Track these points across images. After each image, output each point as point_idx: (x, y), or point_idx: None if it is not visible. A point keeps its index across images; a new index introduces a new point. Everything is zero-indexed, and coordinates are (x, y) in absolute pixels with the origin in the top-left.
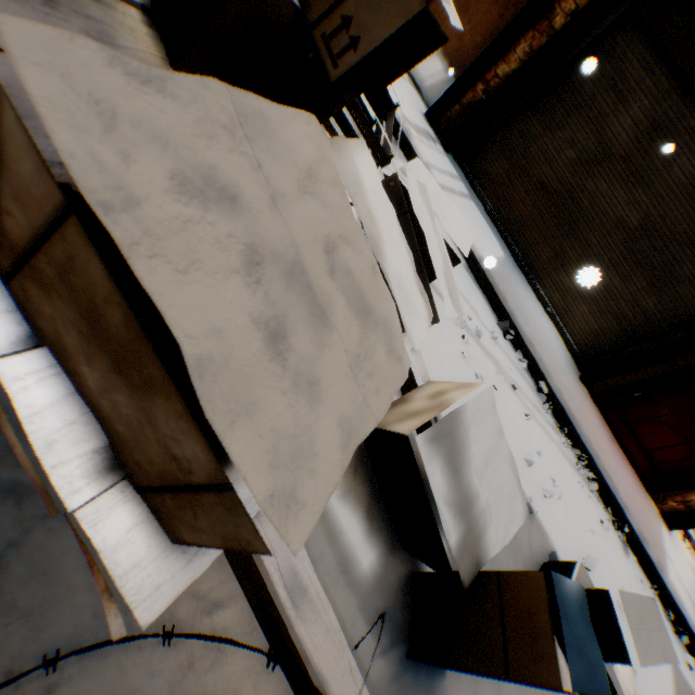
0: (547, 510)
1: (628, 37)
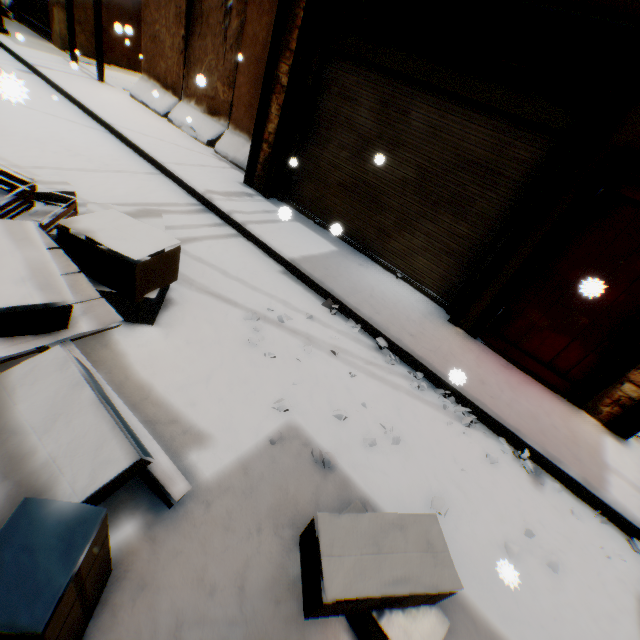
0: (368, 460)
1: (334, 64)
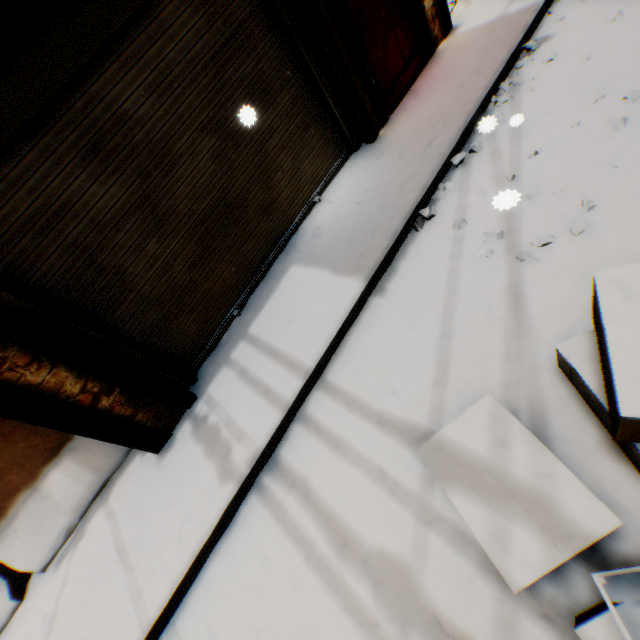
0: None
1: None
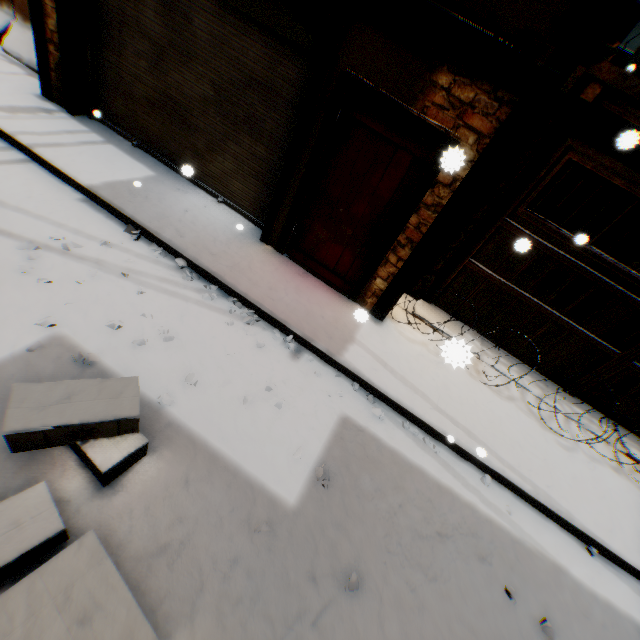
0: (135, 356)
1: None
